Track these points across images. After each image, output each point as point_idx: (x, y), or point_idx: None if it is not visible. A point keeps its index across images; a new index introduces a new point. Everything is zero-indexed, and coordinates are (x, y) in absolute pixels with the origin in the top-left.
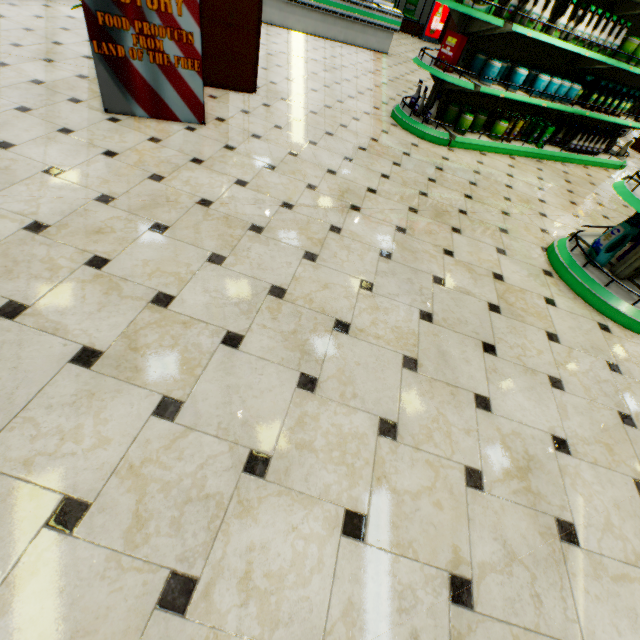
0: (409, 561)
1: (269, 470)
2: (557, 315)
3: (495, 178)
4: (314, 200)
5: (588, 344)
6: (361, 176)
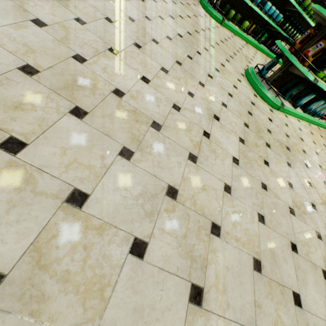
0: (162, 95)
1: (117, 55)
2: (240, 84)
3: (236, 44)
4: (154, 5)
5: (247, 95)
6: (178, 10)
